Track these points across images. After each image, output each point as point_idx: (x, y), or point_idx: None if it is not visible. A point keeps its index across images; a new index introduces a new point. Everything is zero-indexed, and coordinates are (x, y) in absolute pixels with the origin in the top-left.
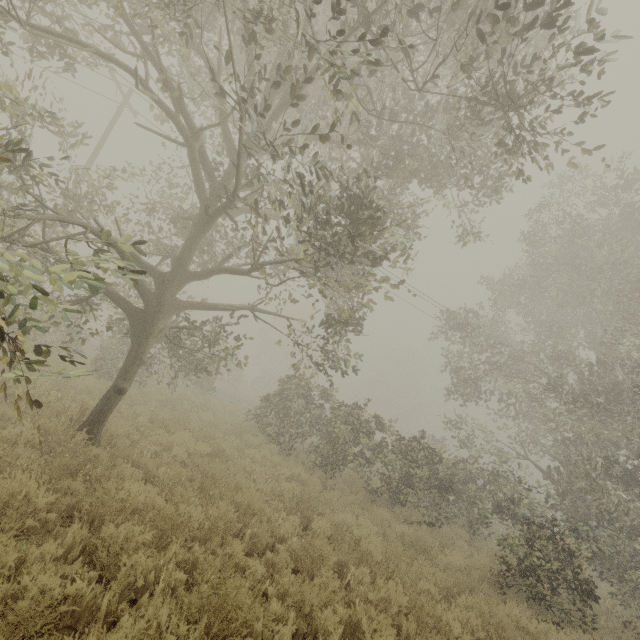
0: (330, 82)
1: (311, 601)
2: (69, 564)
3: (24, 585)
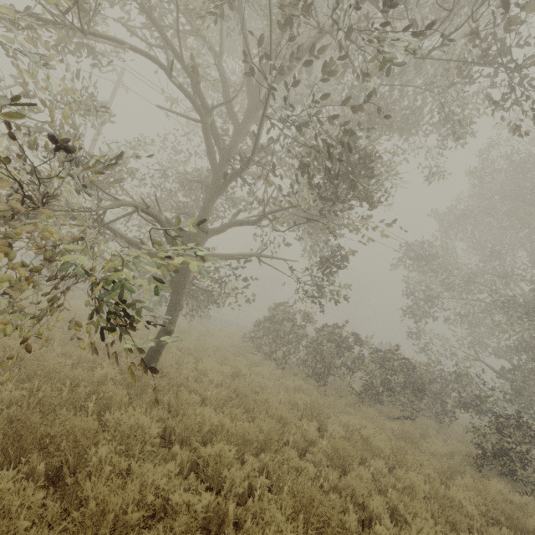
0: (380, 71)
1: (360, 493)
2: (183, 478)
3: (175, 501)
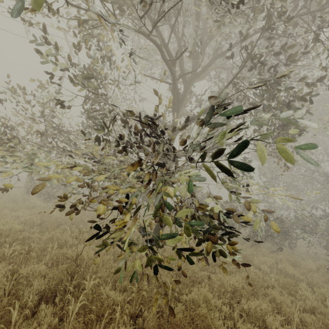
0: None
1: (323, 311)
2: None
3: None
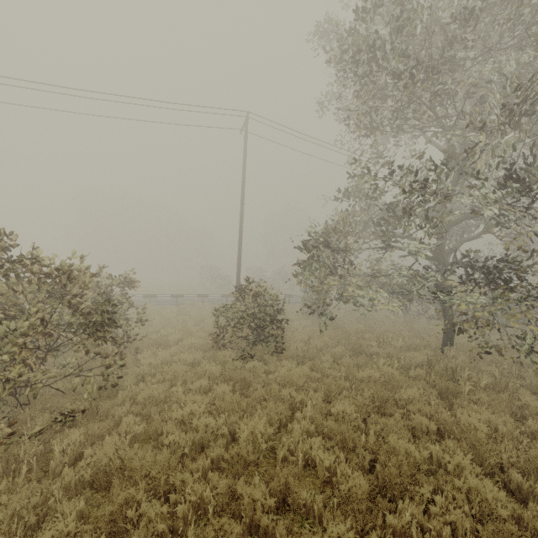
0: None
1: None
2: None
3: None
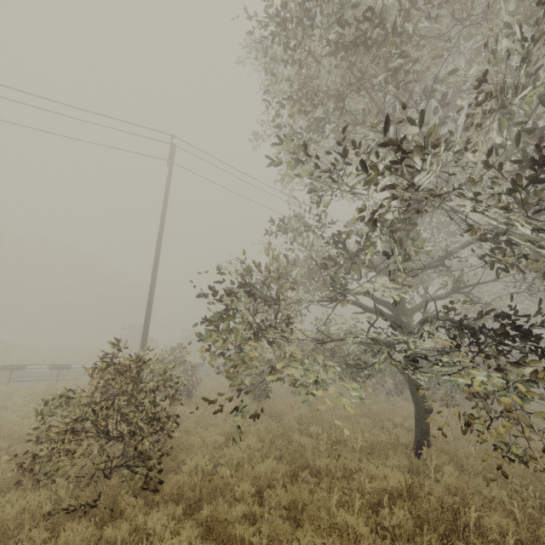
0: None
1: None
2: None
3: None
